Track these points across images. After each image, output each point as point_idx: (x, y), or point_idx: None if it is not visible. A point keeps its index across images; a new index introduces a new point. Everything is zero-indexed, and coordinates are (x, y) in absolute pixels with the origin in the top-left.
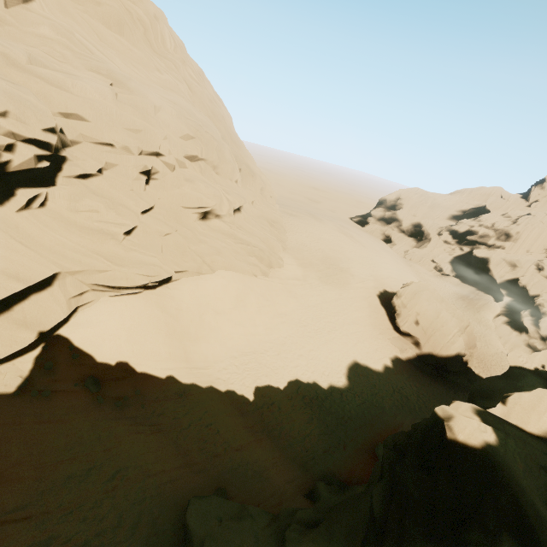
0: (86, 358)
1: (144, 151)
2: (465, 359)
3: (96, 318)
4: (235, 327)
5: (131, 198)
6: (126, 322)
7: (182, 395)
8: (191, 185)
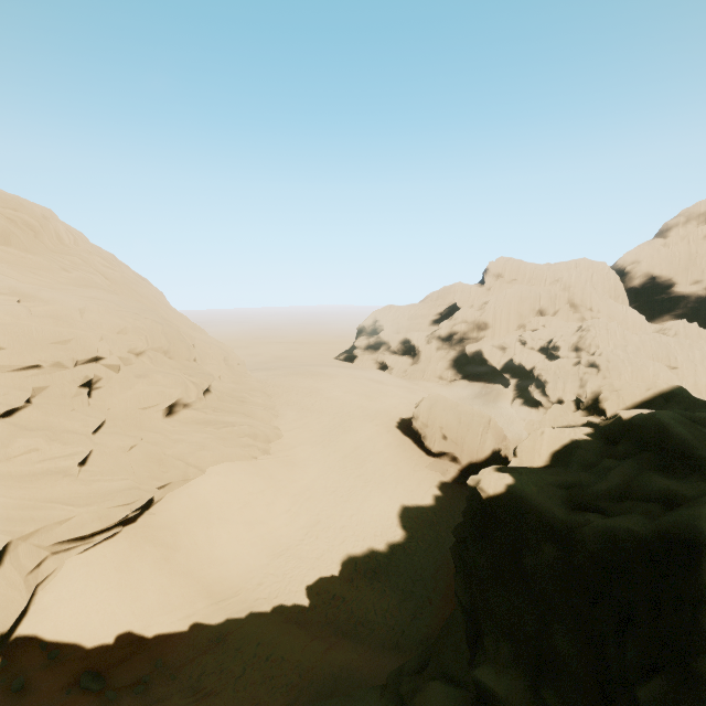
0: (70, 651)
1: (80, 361)
2: (503, 454)
3: (67, 590)
4: (254, 529)
5: (75, 420)
6: (112, 578)
7: (220, 638)
8: (145, 380)
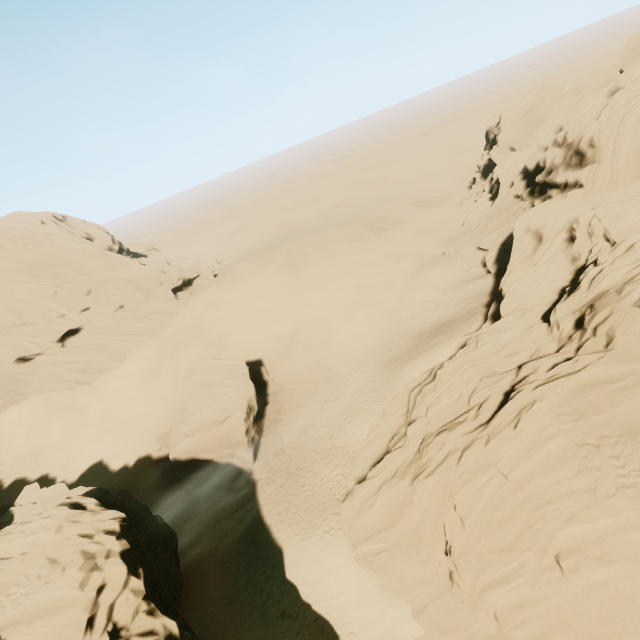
0: None
1: None
2: (226, 461)
3: None
4: (38, 434)
5: None
6: None
7: None
8: None
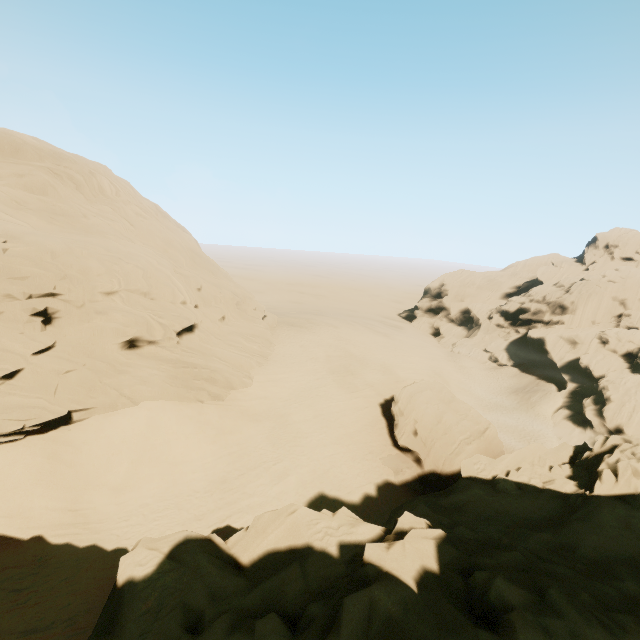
0: None
1: (35, 295)
2: None
3: None
4: (158, 466)
5: (18, 341)
6: None
7: (40, 559)
8: (104, 316)
